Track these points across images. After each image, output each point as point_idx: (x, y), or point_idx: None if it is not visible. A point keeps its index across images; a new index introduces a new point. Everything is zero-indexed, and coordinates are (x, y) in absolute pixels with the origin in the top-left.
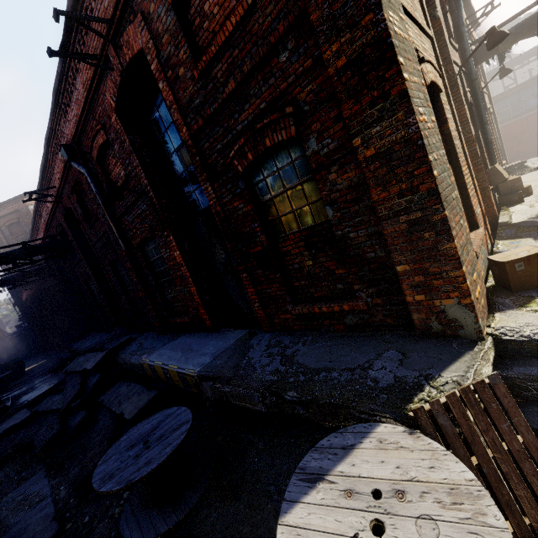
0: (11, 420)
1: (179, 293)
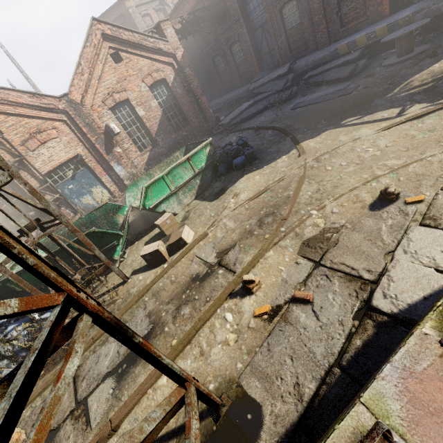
0: (245, 105)
1: (360, 1)
